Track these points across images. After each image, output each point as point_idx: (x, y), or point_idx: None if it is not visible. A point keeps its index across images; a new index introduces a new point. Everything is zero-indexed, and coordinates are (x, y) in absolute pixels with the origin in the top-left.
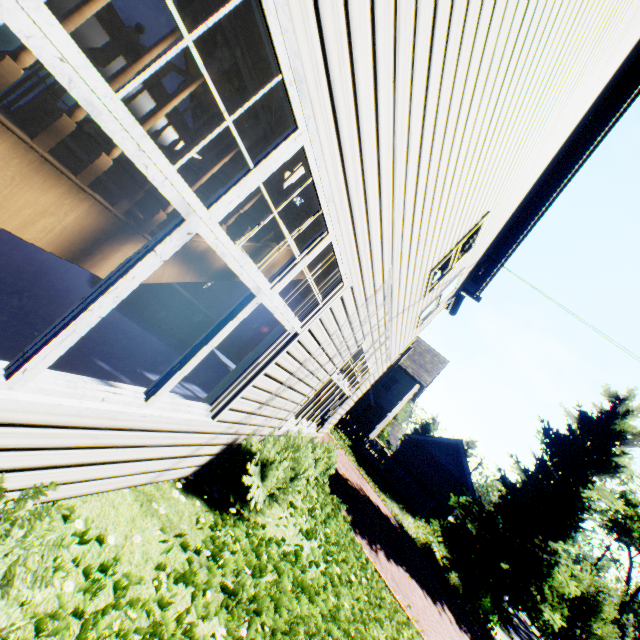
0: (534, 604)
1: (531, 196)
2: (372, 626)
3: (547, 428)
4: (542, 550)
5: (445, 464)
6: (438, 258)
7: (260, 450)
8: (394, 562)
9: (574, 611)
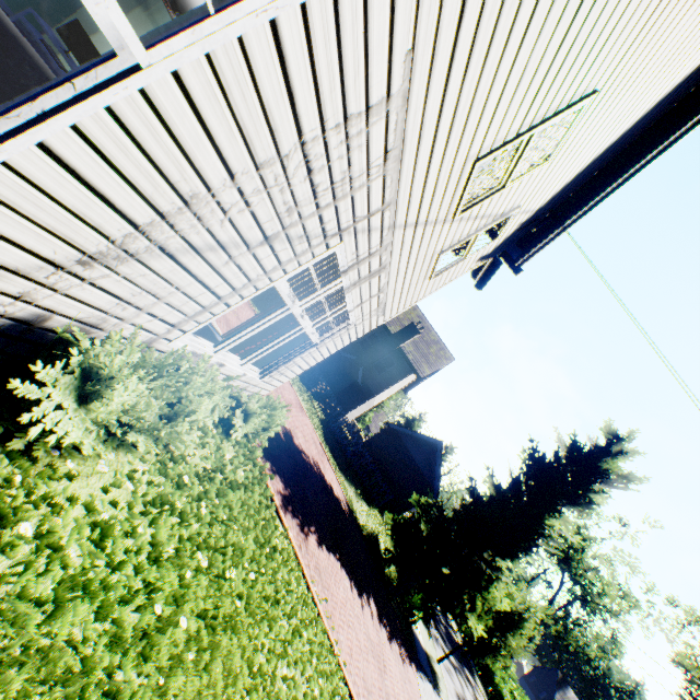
0: (462, 611)
1: (642, 132)
2: (251, 632)
3: (534, 449)
4: (487, 564)
5: (417, 462)
6: (495, 137)
7: (87, 350)
8: (327, 549)
9: (497, 622)
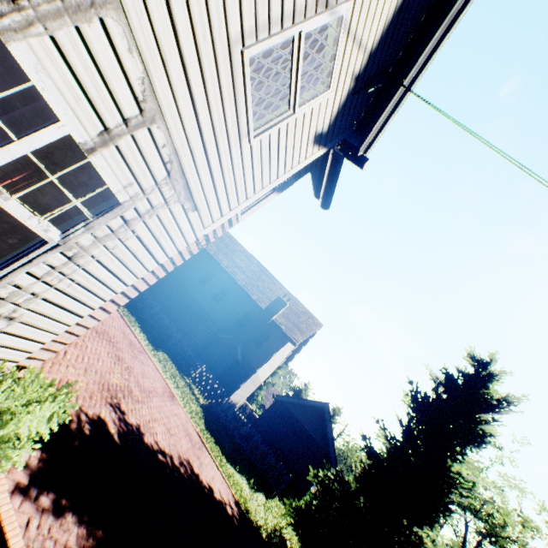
0: None
1: None
2: None
3: (416, 391)
4: (408, 541)
5: (309, 430)
6: None
7: None
8: None
9: None
